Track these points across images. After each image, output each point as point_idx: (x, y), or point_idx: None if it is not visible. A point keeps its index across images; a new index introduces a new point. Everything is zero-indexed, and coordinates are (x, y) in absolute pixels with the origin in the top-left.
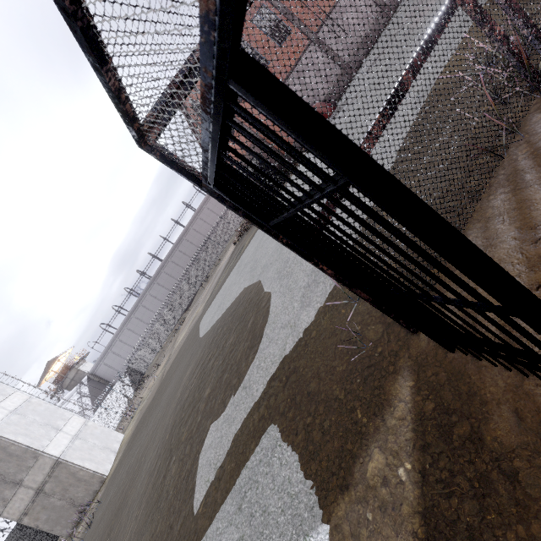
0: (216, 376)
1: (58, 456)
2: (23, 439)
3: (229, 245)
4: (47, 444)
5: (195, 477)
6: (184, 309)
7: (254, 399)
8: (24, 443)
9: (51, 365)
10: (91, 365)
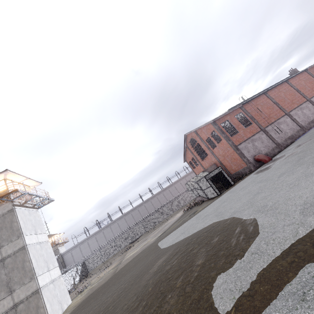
0: (208, 254)
1: (40, 287)
2: (34, 261)
3: (175, 213)
4: (40, 274)
5: (210, 300)
6: (132, 241)
7: (272, 256)
8: (33, 264)
9: (49, 237)
10: (64, 250)
